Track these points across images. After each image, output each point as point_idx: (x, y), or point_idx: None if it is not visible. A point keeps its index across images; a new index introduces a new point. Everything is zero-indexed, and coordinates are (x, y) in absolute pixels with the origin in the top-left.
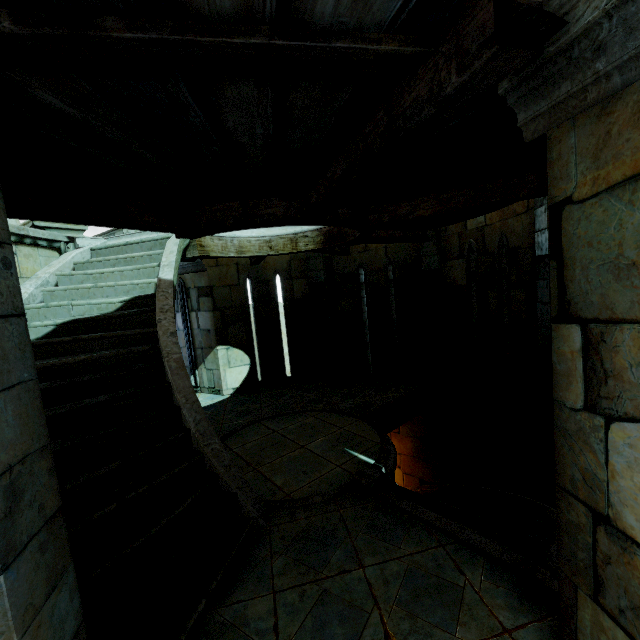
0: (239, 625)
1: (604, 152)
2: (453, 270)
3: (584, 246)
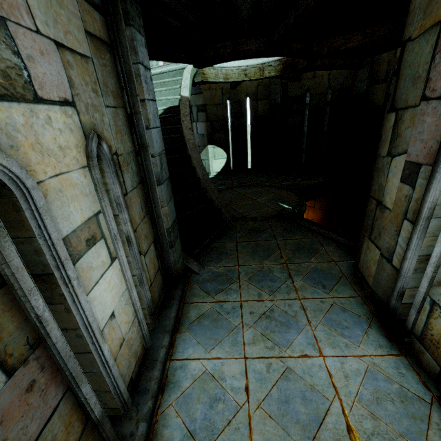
0: (222, 248)
1: (428, 9)
2: (376, 93)
3: (408, 67)
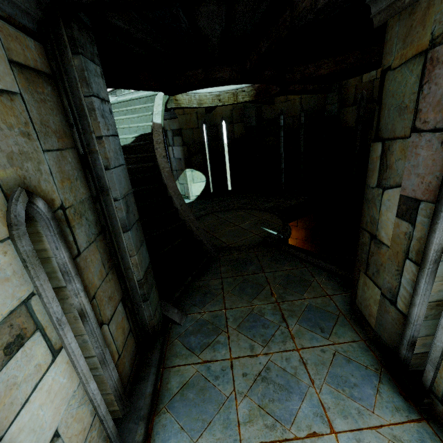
0: (206, 286)
1: (408, 38)
2: (347, 115)
3: (391, 97)
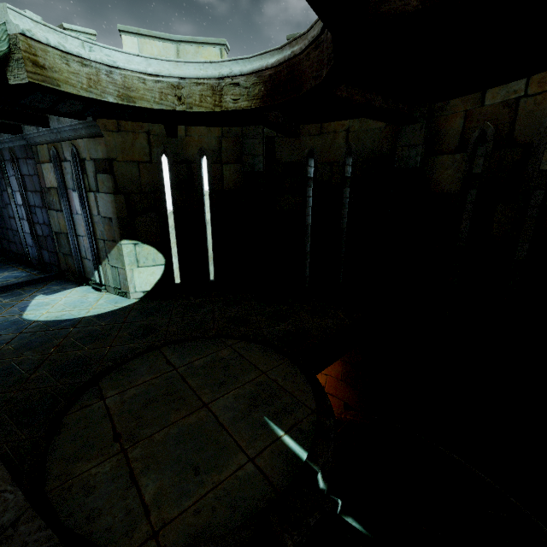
0: None
1: None
2: (442, 170)
3: None
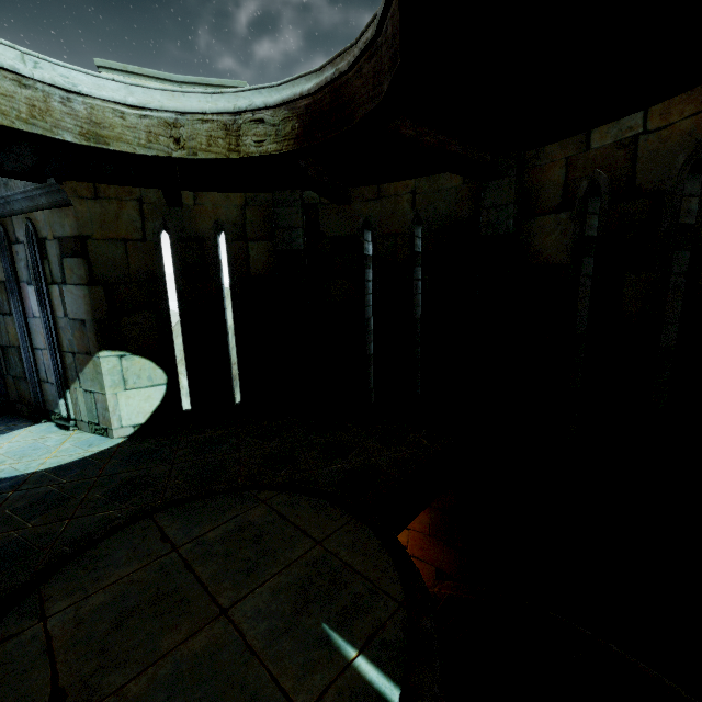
0: None
1: None
2: (543, 235)
3: None
